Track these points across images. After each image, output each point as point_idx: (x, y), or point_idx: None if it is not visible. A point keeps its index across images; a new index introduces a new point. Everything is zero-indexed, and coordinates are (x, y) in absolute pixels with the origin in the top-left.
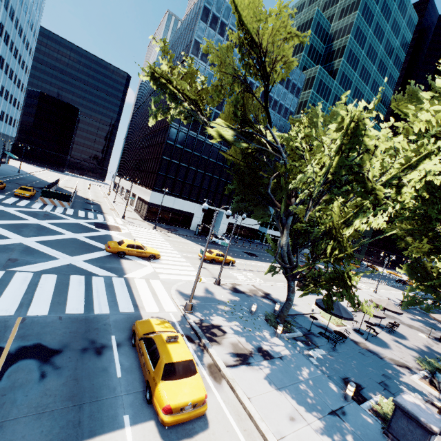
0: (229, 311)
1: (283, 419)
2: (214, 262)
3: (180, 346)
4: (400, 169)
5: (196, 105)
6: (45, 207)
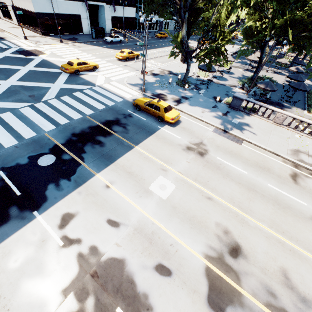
0: (159, 86)
1: (200, 113)
2: (128, 60)
3: (163, 102)
4: None
5: None
6: None
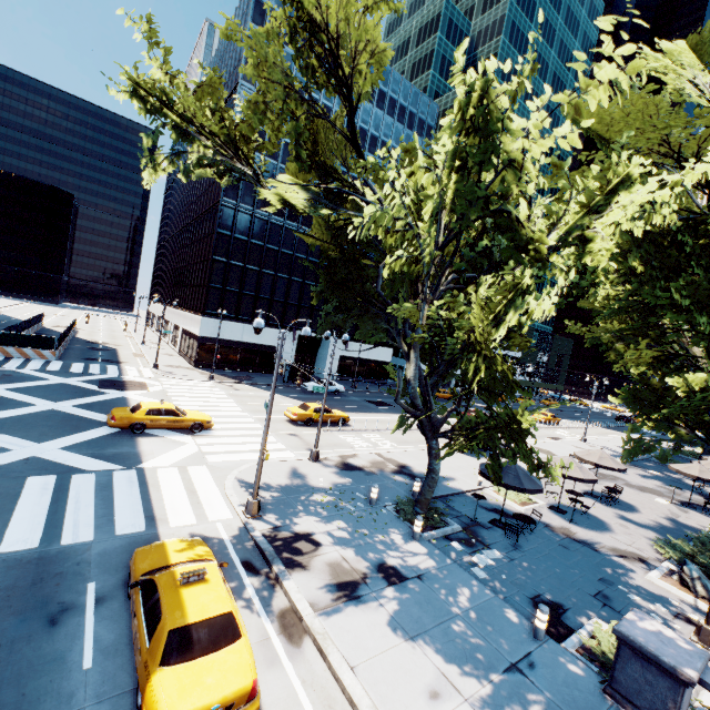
0: (330, 504)
1: (417, 699)
2: (313, 424)
3: (210, 588)
4: (582, 213)
5: (238, 152)
6: (8, 362)
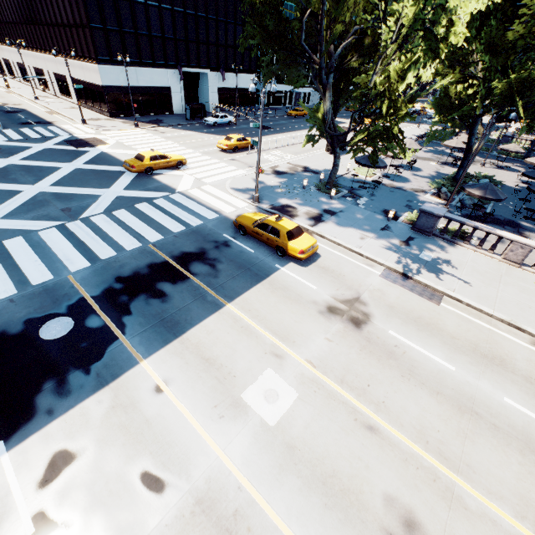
0: (286, 192)
1: (357, 240)
2: (237, 151)
3: (286, 221)
4: None
5: None
6: None
